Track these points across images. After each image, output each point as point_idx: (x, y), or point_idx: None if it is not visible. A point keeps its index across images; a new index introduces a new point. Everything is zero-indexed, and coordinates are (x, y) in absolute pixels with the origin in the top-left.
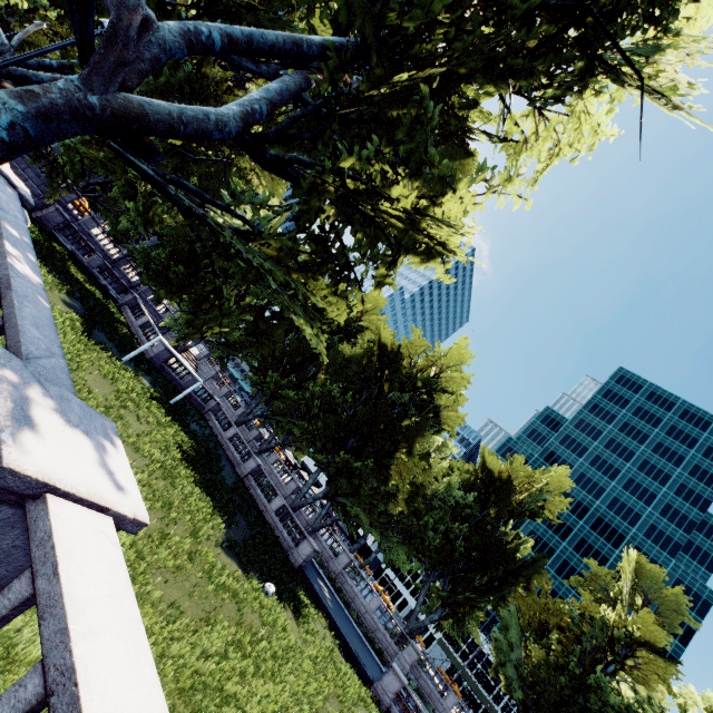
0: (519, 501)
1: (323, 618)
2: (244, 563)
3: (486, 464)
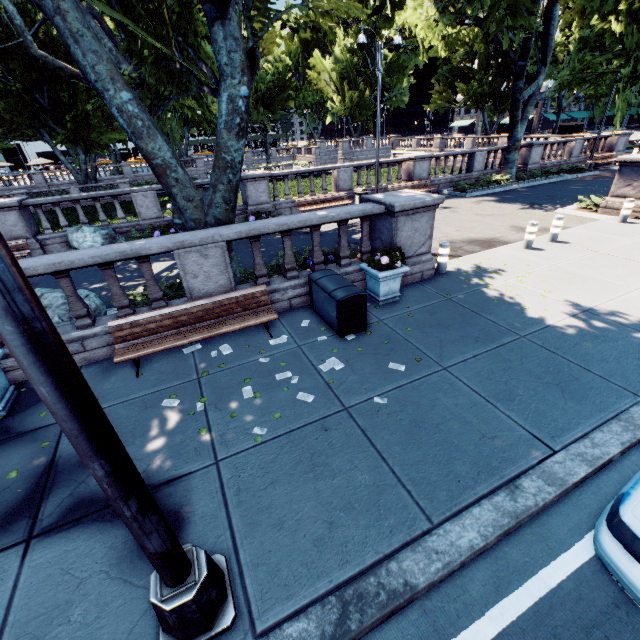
0: None
1: None
2: None
3: None
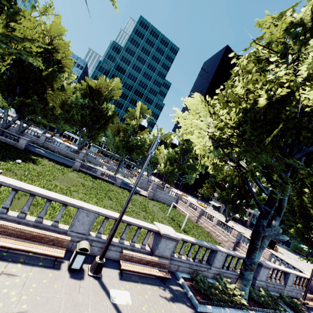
0: (105, 96)
1: (46, 159)
2: (1, 159)
3: (89, 84)
